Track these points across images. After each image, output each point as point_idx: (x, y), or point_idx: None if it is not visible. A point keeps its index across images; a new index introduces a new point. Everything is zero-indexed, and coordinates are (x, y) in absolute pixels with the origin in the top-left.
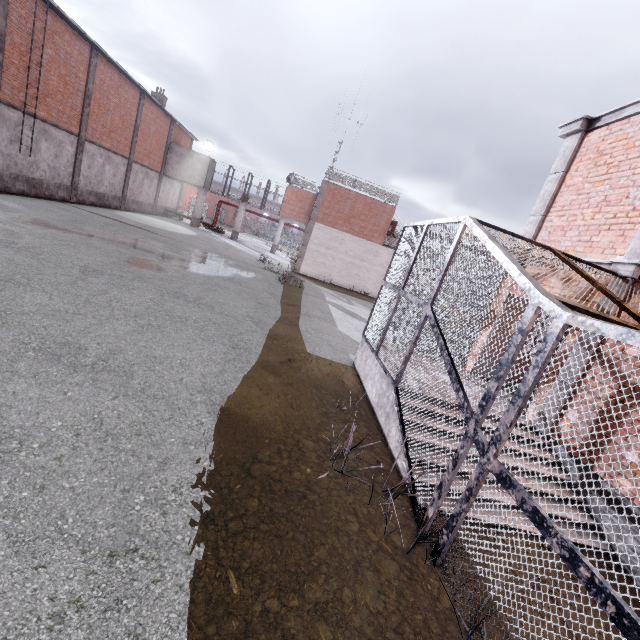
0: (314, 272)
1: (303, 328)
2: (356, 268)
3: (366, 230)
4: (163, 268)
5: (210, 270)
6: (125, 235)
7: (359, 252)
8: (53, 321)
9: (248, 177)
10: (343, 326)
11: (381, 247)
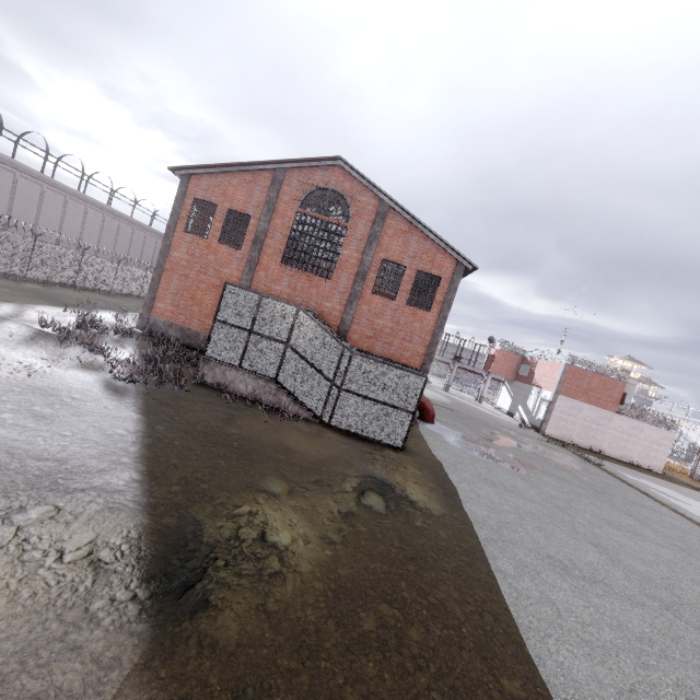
0: (556, 434)
1: (699, 523)
2: (593, 431)
3: (601, 400)
4: (574, 472)
5: (567, 462)
6: (487, 430)
7: (595, 418)
8: (694, 545)
9: (464, 343)
10: (696, 514)
11: (614, 414)
